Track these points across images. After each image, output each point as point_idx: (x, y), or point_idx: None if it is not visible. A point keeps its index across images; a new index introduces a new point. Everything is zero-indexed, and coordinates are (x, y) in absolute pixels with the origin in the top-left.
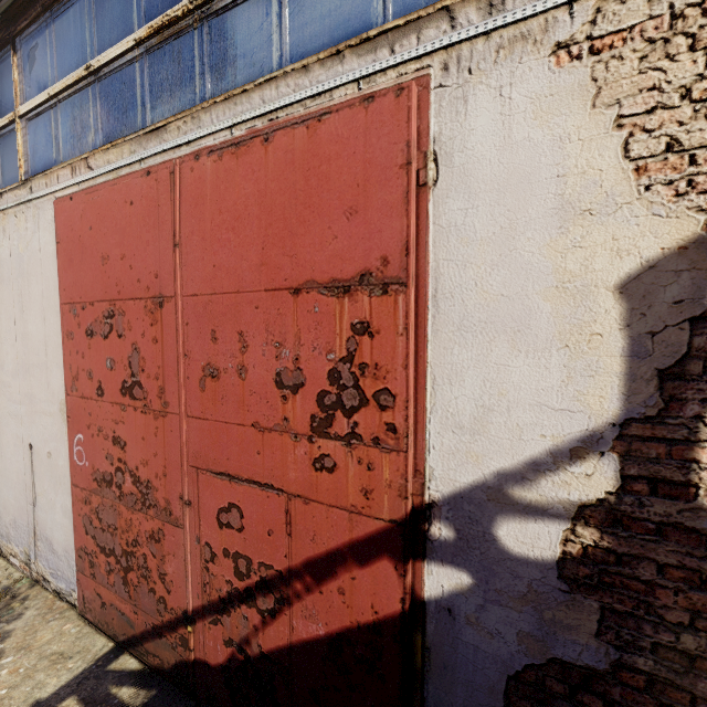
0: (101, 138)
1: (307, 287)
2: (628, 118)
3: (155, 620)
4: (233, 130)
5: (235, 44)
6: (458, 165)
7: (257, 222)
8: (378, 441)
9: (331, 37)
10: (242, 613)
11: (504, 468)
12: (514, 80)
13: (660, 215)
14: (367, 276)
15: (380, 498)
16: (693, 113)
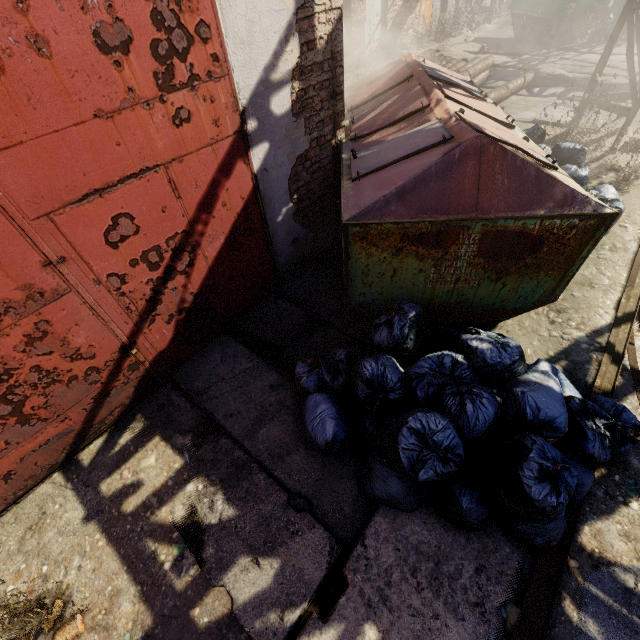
0: None
1: None
2: None
3: (93, 394)
4: None
5: None
6: None
7: None
8: (211, 74)
9: None
10: (171, 289)
11: (266, 64)
12: None
13: None
14: None
15: (225, 121)
16: None
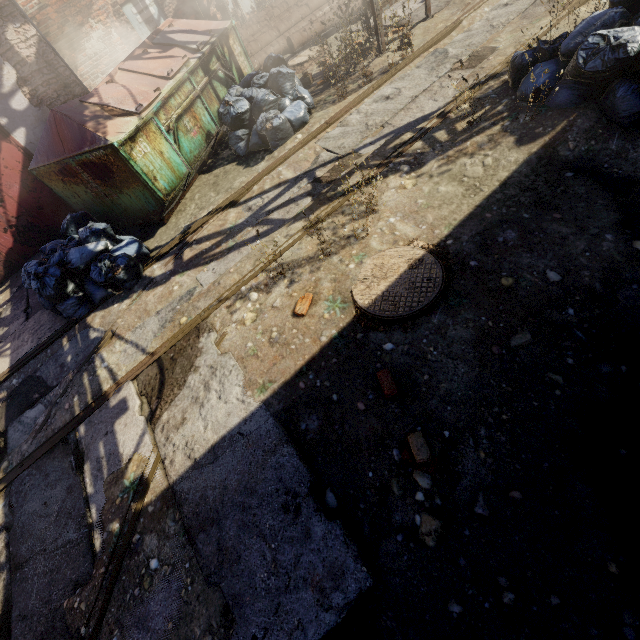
0: None
1: None
2: None
3: None
4: None
5: None
6: None
7: None
8: None
9: None
10: None
11: None
12: None
13: None
14: None
15: None
16: None
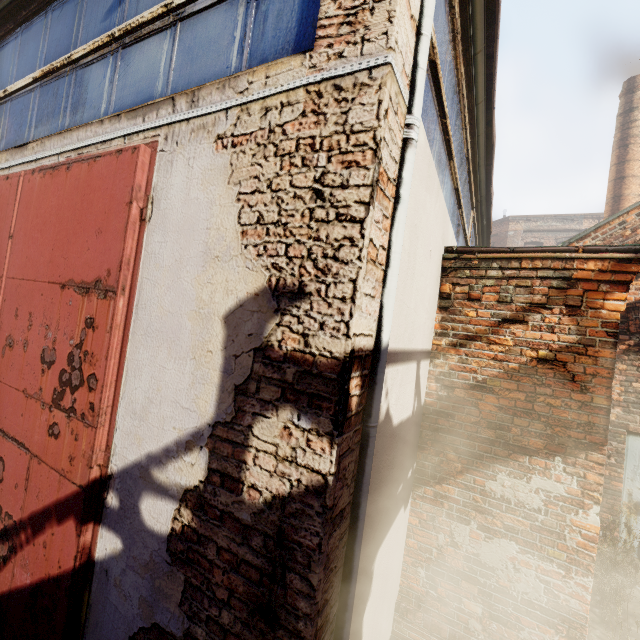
0: (3, 145)
1: (69, 284)
2: (243, 195)
3: None
4: (60, 157)
5: (85, 94)
6: (163, 209)
7: (54, 228)
8: (84, 416)
9: (133, 101)
10: None
11: (152, 452)
12: (196, 155)
13: (249, 268)
14: (99, 282)
15: (78, 465)
16: (271, 199)
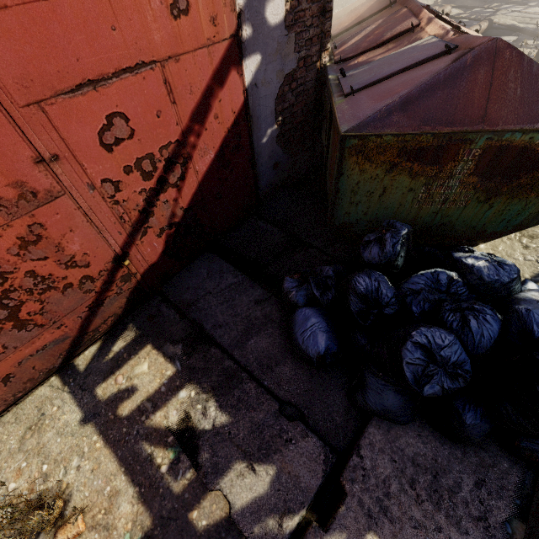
0: None
1: None
2: None
3: (88, 302)
4: None
5: None
6: None
7: None
8: None
9: None
10: (162, 202)
11: None
12: None
13: None
14: None
15: (222, 21)
16: None
